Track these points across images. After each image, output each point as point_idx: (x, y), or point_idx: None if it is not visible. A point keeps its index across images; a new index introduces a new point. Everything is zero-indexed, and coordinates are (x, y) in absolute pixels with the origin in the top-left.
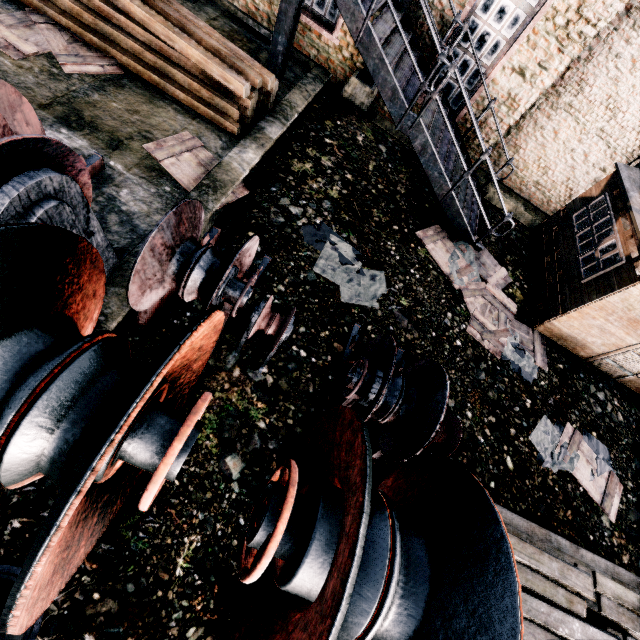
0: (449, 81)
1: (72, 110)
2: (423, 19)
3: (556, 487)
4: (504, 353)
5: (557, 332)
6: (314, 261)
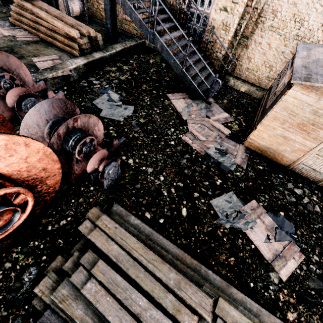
0: (194, 27)
1: (11, 49)
2: (172, 0)
3: (225, 238)
4: (207, 152)
5: (257, 145)
6: (94, 100)
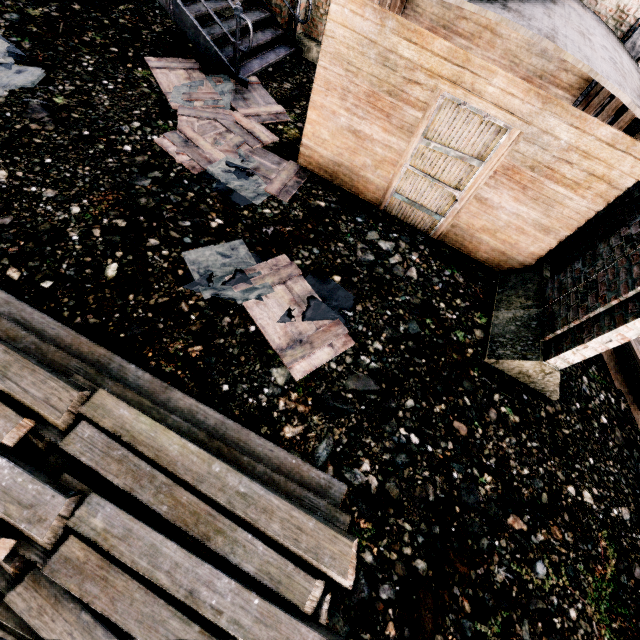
0: None
1: None
2: None
3: (194, 315)
4: (207, 169)
5: (320, 161)
6: None
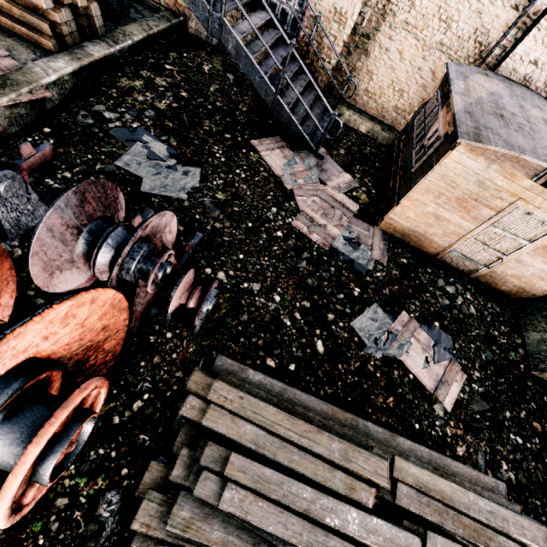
0: (282, 7)
1: None
2: None
3: (378, 373)
4: (333, 245)
5: (399, 227)
6: (118, 156)
